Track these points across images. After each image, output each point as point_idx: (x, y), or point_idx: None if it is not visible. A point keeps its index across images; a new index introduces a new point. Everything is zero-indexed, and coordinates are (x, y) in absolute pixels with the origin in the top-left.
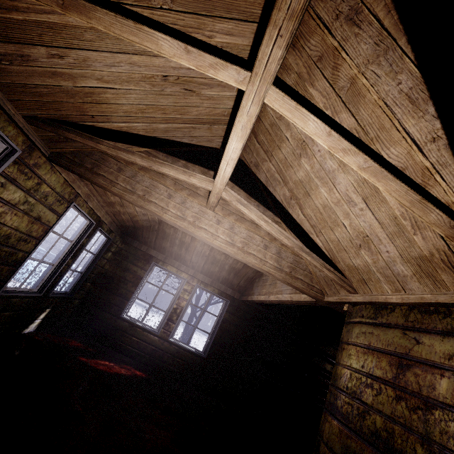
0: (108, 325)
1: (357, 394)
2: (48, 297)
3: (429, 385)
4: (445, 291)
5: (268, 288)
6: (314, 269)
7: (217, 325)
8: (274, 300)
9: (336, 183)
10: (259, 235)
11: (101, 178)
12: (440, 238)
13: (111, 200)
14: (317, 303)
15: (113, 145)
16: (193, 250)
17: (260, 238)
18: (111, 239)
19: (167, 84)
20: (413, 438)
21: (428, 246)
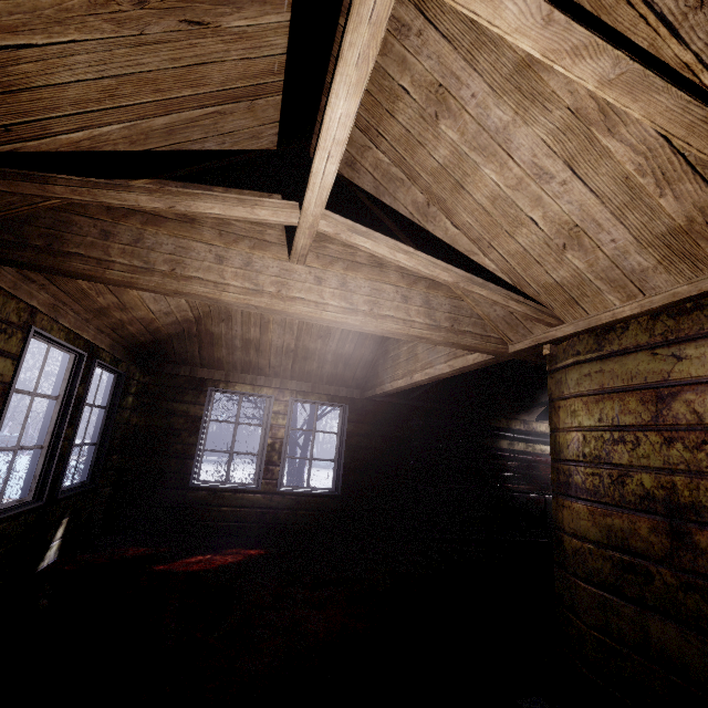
0: (175, 506)
1: (602, 458)
2: (57, 501)
3: None
4: None
5: (405, 366)
6: (485, 311)
7: (341, 445)
8: (422, 380)
9: (513, 149)
10: (389, 284)
11: (76, 260)
12: (707, 188)
13: (99, 304)
14: (496, 361)
15: (80, 180)
16: (268, 348)
17: (393, 288)
18: (122, 374)
19: (147, 15)
20: (706, 483)
21: (685, 208)
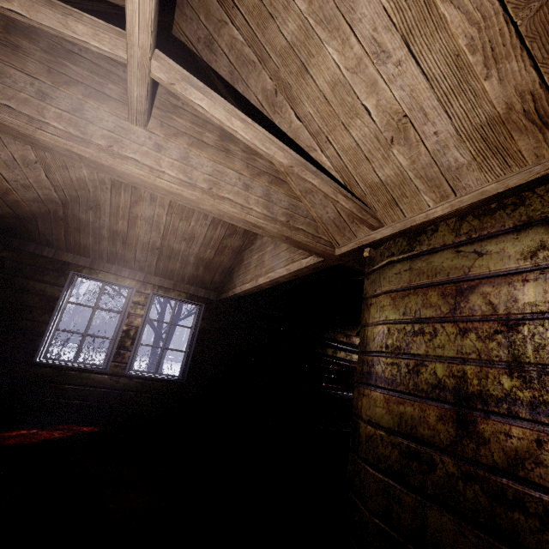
0: (13, 380)
1: (402, 348)
2: None
3: (507, 299)
4: (519, 168)
5: (254, 271)
6: (319, 213)
7: (193, 338)
8: (264, 282)
9: (355, 20)
10: (233, 170)
11: None
12: (531, 67)
13: None
14: (324, 265)
15: None
16: (135, 243)
17: (236, 174)
18: None
19: None
20: (495, 371)
21: (507, 93)
